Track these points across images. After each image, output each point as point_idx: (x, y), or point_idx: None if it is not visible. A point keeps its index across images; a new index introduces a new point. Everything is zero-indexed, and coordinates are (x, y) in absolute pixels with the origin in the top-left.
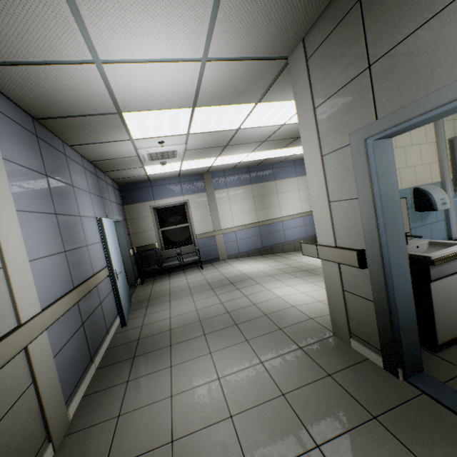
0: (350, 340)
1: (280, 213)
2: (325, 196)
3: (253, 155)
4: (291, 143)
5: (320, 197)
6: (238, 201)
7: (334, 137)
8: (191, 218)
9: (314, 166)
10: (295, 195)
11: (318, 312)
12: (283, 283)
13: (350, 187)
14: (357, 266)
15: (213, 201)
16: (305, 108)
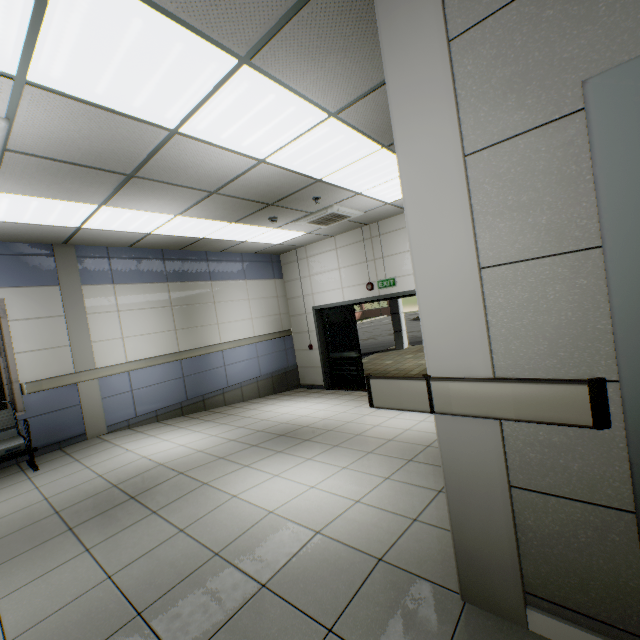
0: (526, 612)
1: (221, 337)
2: (470, 252)
3: (182, 223)
4: (254, 214)
5: (453, 258)
6: (138, 311)
7: (516, 102)
8: (9, 343)
9: (437, 181)
10: (244, 308)
11: (379, 534)
12: (261, 472)
13: (567, 222)
14: (588, 424)
15: (79, 307)
16: (417, 40)
